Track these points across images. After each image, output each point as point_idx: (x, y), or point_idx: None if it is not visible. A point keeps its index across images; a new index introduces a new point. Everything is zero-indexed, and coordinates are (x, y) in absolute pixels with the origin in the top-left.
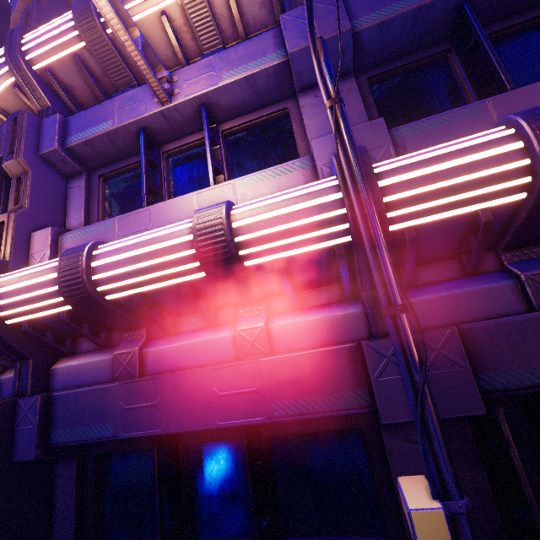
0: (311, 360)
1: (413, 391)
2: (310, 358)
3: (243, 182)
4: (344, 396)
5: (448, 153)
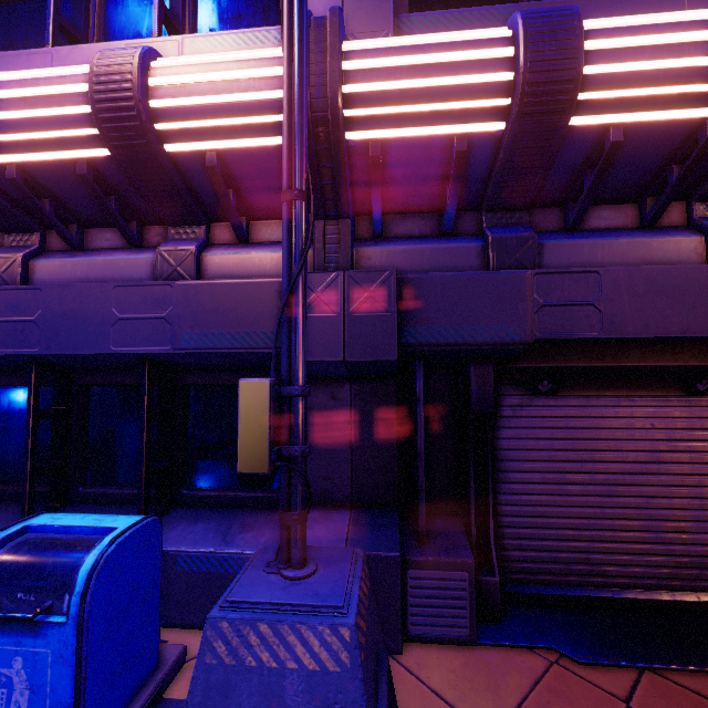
0: (237, 291)
1: (287, 284)
2: (235, 288)
3: (195, 43)
4: (265, 334)
5: (434, 44)
